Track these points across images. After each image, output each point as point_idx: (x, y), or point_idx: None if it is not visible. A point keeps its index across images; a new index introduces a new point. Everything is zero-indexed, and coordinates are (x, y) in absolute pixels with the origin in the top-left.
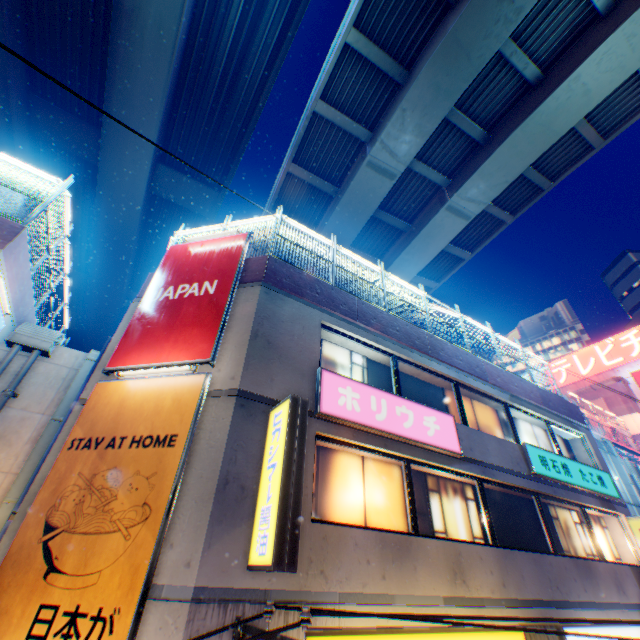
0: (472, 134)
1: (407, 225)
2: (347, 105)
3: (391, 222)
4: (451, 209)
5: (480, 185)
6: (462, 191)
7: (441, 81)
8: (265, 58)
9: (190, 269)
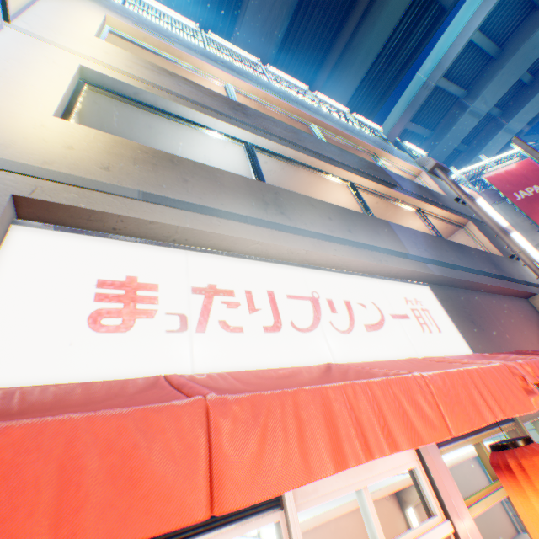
0: (524, 80)
1: (466, 147)
2: (455, 78)
3: (457, 148)
4: (505, 130)
5: (527, 111)
6: (516, 117)
7: (528, 53)
8: (403, 58)
9: (517, 182)
